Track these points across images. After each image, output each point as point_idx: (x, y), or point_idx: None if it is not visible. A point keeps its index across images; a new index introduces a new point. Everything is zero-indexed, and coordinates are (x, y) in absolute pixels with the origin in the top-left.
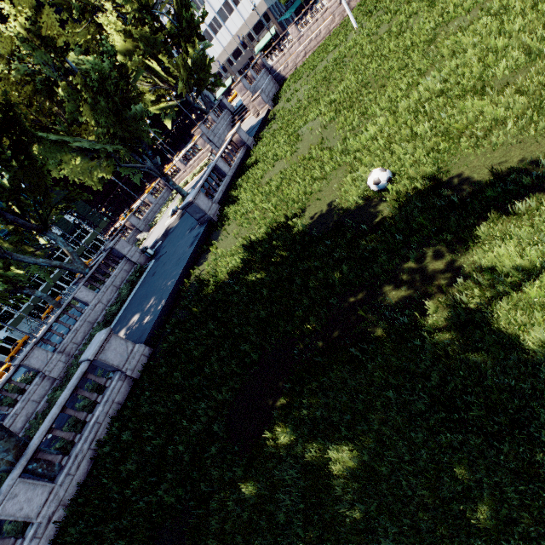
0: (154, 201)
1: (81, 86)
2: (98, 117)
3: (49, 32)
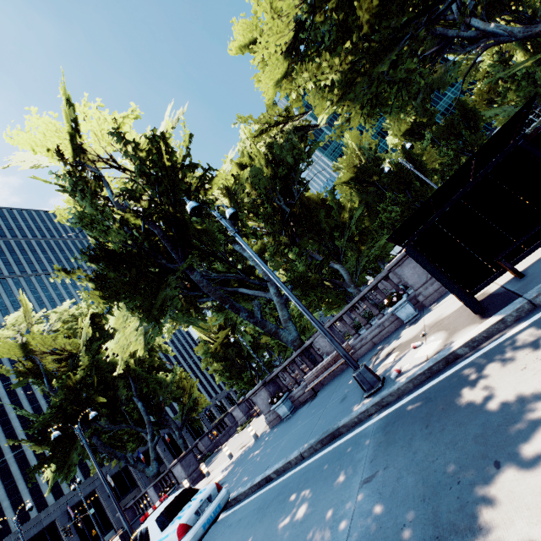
0: None
1: (510, 85)
2: (518, 94)
3: (503, 59)
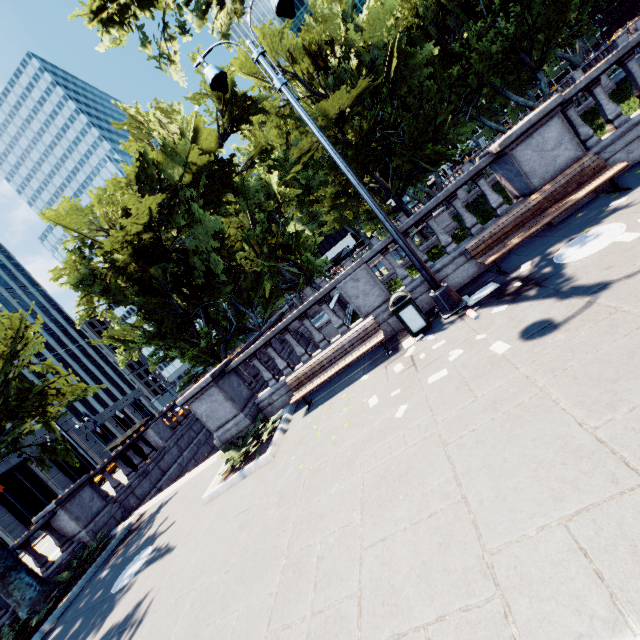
0: None
1: None
2: None
3: None
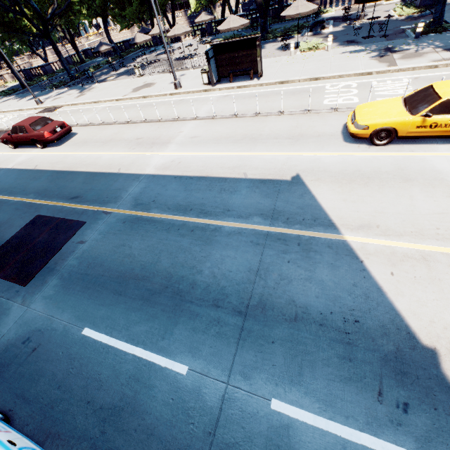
0: None
1: None
2: None
3: None
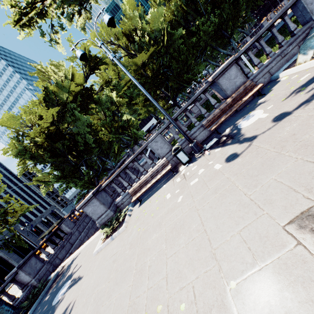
0: (286, 3)
1: None
2: None
3: None
